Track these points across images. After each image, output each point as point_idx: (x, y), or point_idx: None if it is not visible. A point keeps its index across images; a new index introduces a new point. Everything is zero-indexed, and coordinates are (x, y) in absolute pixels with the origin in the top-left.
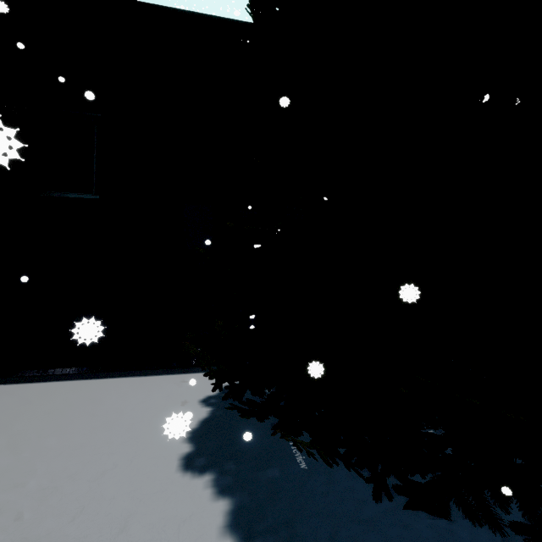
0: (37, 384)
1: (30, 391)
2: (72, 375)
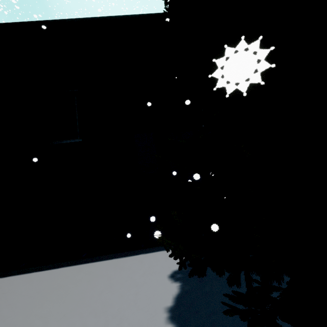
0: (55, 269)
1: (50, 276)
2: (76, 261)
